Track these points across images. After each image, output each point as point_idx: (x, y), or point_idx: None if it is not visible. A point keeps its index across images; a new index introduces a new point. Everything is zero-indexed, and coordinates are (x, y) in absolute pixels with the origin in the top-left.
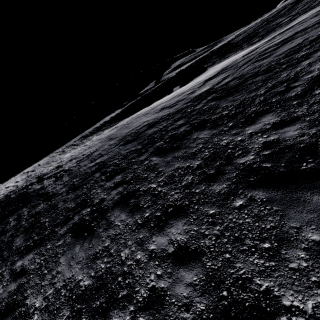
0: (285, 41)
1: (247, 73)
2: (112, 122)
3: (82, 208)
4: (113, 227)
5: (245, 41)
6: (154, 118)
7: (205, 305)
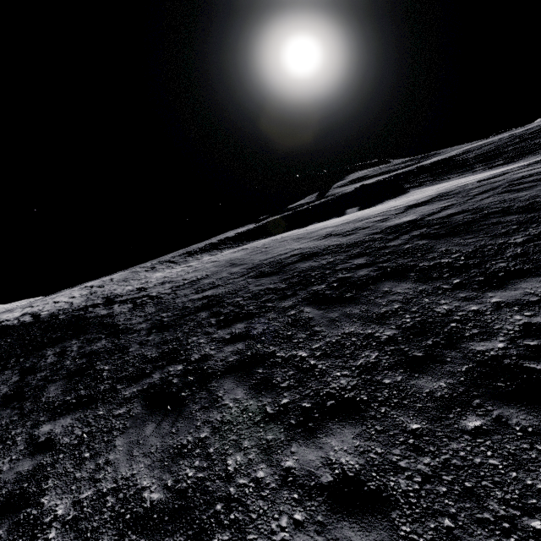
0: None
1: (488, 207)
2: (239, 240)
3: (170, 363)
4: (220, 408)
5: (480, 160)
6: (313, 246)
7: None
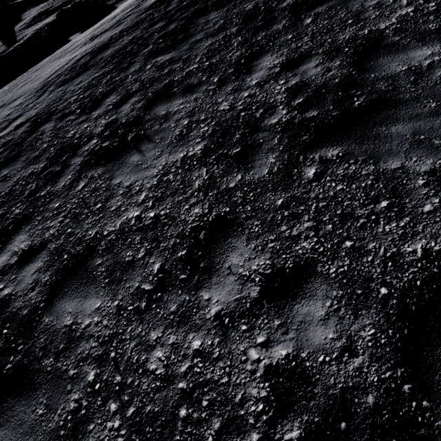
0: None
1: None
2: None
3: (76, 150)
4: (176, 113)
5: None
6: (93, 45)
7: (339, 61)
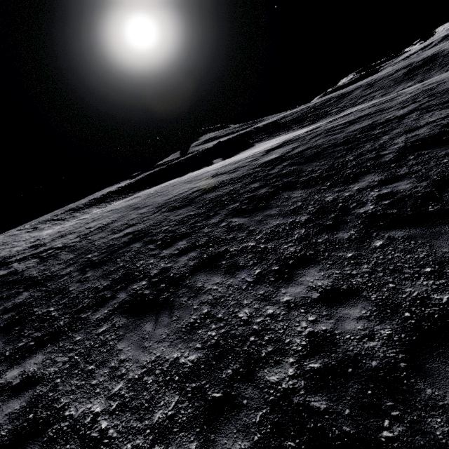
0: (352, 122)
1: (323, 144)
2: (124, 192)
3: (129, 283)
4: (207, 292)
5: (295, 123)
6: (209, 183)
7: (391, 329)
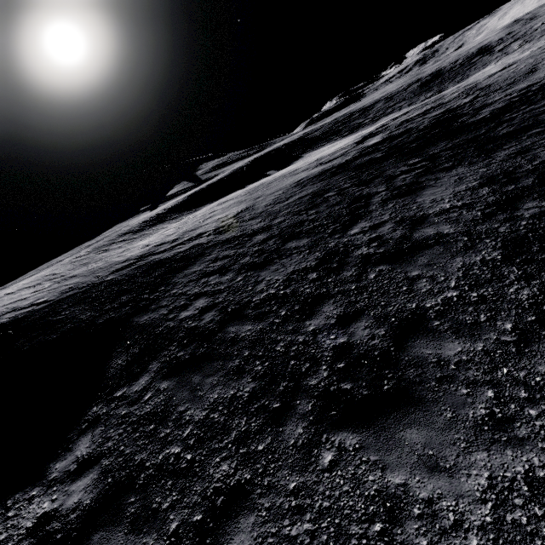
0: (424, 113)
1: (419, 125)
2: (182, 210)
3: (370, 197)
4: (445, 176)
5: (330, 135)
6: (330, 165)
7: None
